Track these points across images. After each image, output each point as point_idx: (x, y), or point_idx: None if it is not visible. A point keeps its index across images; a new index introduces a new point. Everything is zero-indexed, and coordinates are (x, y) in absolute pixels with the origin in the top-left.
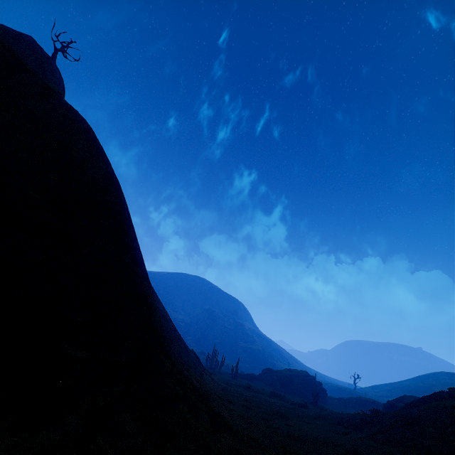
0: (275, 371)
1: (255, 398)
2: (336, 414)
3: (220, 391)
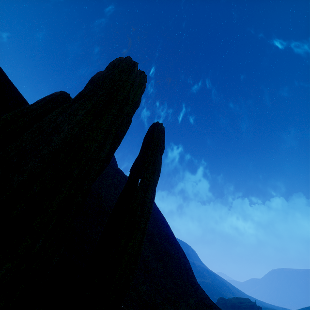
0: (226, 299)
1: None
2: None
3: None
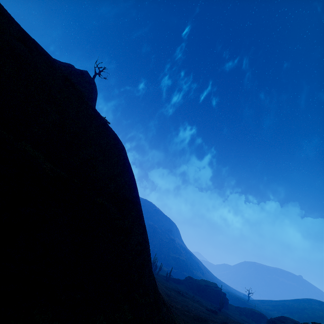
0: (194, 279)
1: (185, 303)
2: (236, 323)
3: (166, 297)
